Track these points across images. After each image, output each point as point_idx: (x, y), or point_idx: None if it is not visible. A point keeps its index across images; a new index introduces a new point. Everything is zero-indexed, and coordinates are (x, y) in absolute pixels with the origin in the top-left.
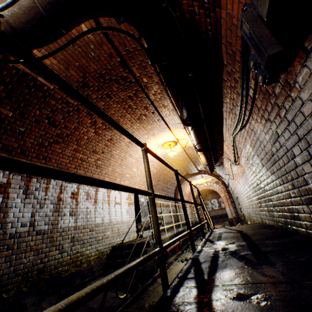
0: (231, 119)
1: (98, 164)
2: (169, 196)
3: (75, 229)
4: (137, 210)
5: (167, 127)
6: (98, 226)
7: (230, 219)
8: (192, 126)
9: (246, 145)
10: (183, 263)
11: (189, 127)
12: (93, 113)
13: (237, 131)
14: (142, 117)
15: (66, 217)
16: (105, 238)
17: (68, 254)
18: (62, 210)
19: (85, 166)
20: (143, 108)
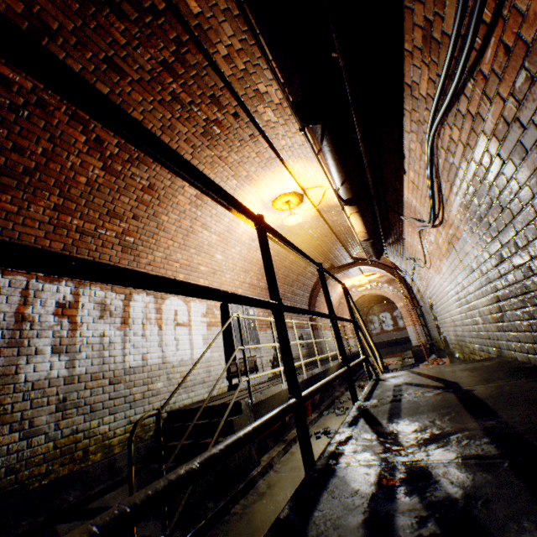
0: (428, 74)
1: (128, 242)
2: (173, 279)
3: (70, 383)
4: (227, 336)
5: (276, 158)
6: (132, 372)
7: (416, 347)
8: (322, 127)
9: (475, 140)
10: (318, 440)
11: (317, 132)
12: (88, 116)
13: (450, 94)
14: (211, 129)
15: (41, 357)
16: (150, 395)
17: (49, 438)
18: (29, 342)
19: (91, 247)
20: (208, 103)
